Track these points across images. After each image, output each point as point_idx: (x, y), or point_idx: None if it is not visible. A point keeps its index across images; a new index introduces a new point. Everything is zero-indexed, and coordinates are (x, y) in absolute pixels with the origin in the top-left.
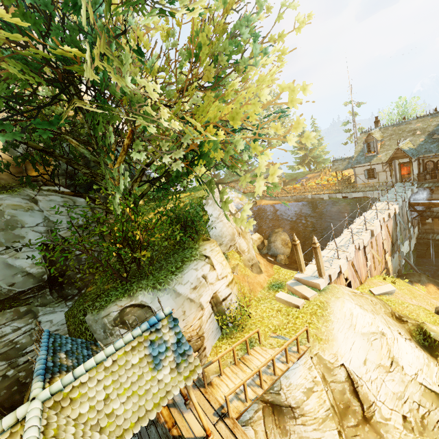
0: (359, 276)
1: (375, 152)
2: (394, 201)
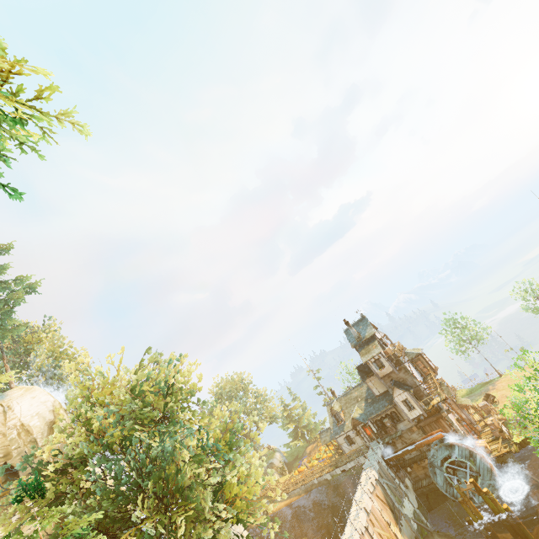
0: None
1: (343, 421)
2: (372, 466)
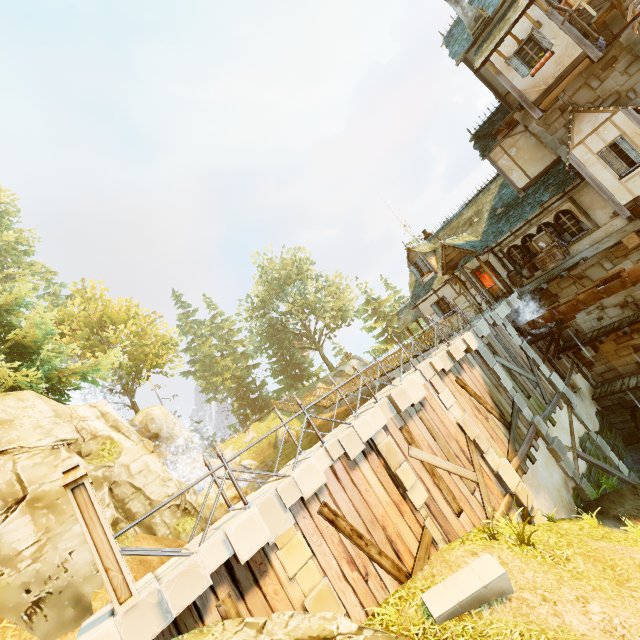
0: (380, 549)
1: (432, 272)
2: (469, 328)
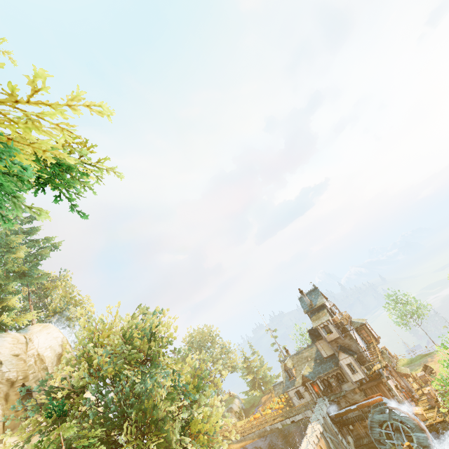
0: None
1: (294, 377)
2: (317, 420)
